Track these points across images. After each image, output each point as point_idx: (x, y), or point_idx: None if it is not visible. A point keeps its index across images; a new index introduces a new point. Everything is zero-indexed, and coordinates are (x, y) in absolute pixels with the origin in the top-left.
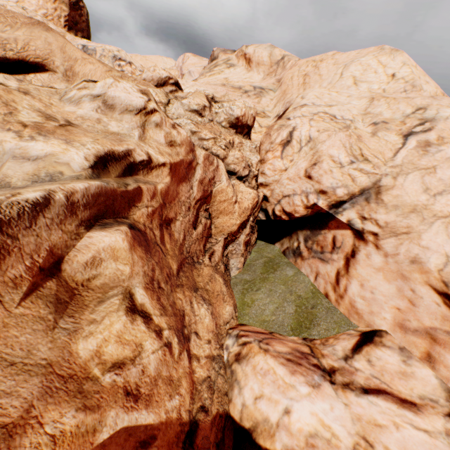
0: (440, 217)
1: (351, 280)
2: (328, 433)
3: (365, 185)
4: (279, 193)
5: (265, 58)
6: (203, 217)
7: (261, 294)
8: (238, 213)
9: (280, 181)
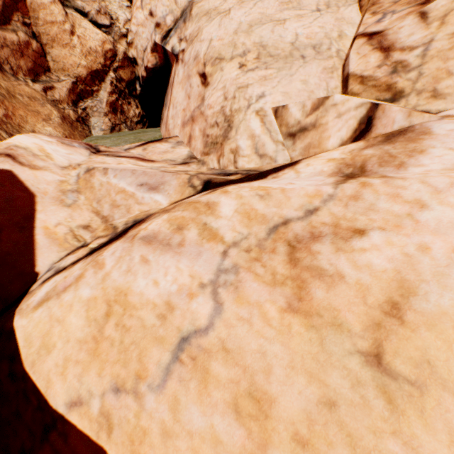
0: (221, 13)
1: (170, 106)
2: (43, 154)
3: (185, 6)
4: (141, 49)
5: None
6: (22, 32)
7: (107, 141)
8: (82, 51)
9: (138, 31)
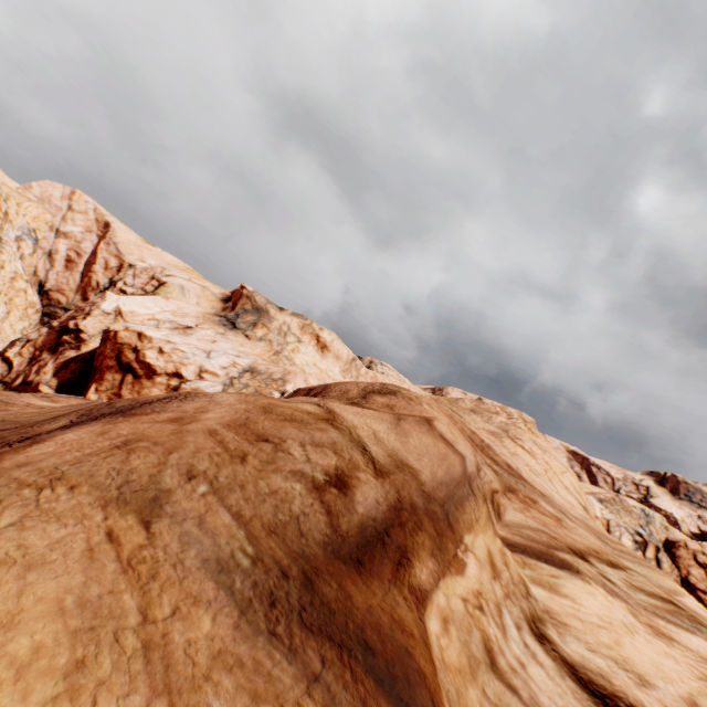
0: None
1: None
2: None
3: None
4: None
5: (345, 354)
6: None
7: None
8: None
9: None
